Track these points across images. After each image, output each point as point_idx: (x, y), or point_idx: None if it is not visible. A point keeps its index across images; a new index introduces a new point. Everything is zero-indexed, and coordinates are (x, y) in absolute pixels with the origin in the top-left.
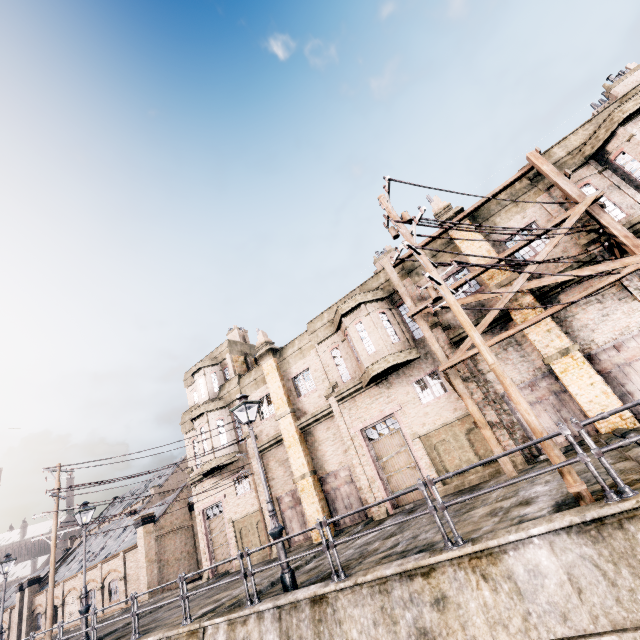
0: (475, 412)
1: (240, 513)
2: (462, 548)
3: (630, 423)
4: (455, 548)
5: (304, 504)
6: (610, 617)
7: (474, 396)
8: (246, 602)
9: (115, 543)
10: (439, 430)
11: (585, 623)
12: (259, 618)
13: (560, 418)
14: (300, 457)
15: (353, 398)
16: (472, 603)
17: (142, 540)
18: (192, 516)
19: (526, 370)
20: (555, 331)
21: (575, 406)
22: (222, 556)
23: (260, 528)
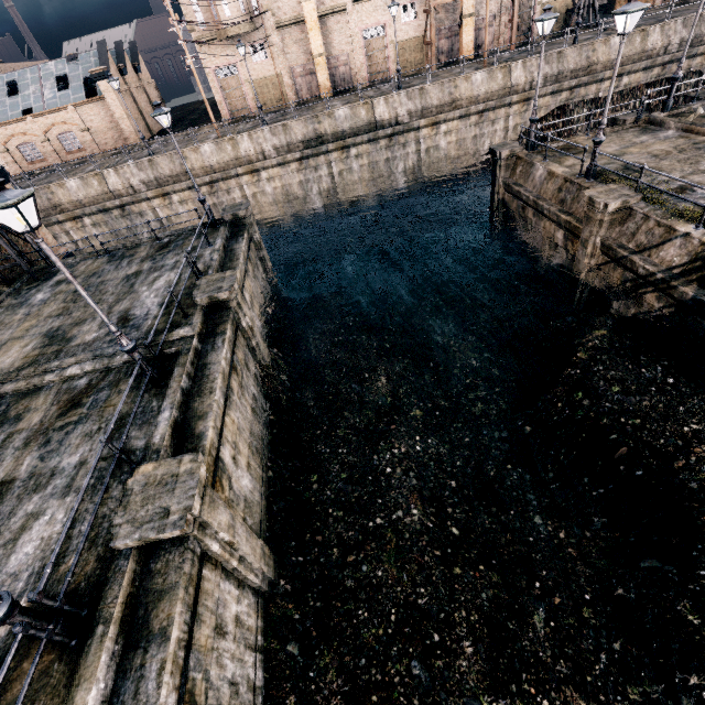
0: (433, 37)
1: (257, 76)
2: (465, 75)
3: (471, 57)
4: (463, 75)
5: (318, 74)
6: (485, 87)
7: (428, 27)
8: (393, 92)
9: (21, 100)
10: (404, 42)
11: (481, 88)
12: (399, 96)
13: (451, 49)
14: (319, 40)
15: (362, 4)
16: (463, 87)
17: (112, 94)
18: (127, 81)
19: (452, 19)
20: (473, 2)
21: (458, 45)
22: (238, 107)
23: (275, 89)
